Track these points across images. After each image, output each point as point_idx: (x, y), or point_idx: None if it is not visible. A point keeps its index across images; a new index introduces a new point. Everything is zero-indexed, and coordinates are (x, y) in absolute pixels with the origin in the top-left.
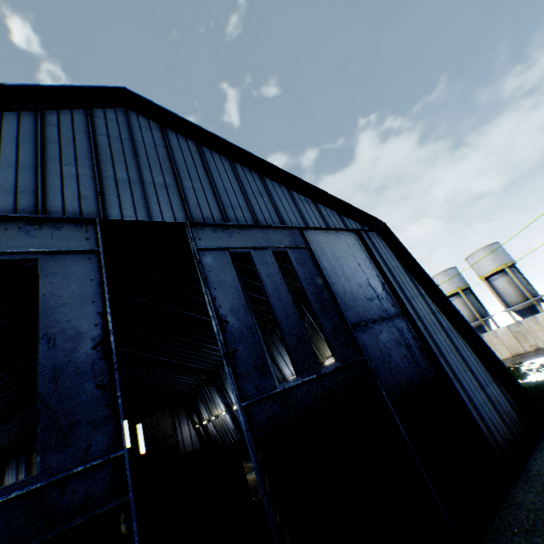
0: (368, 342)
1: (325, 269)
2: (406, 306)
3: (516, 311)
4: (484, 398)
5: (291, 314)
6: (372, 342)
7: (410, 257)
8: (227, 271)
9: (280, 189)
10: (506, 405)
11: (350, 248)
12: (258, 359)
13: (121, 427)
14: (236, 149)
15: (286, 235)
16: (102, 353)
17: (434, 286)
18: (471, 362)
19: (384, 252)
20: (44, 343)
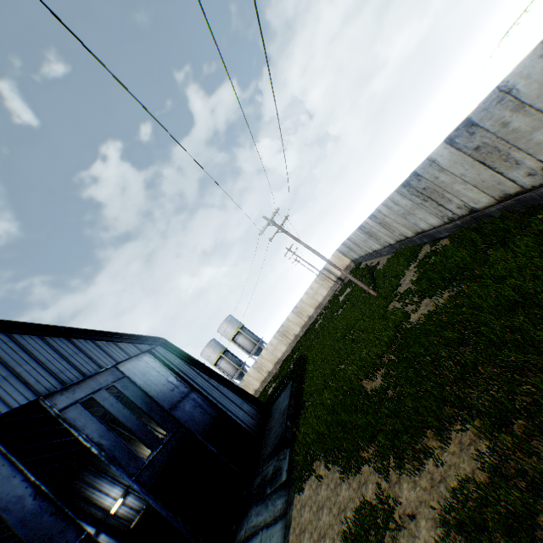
0: (181, 415)
1: (141, 384)
2: (193, 384)
3: (254, 354)
4: (243, 412)
5: (135, 421)
6: (183, 413)
7: (185, 354)
8: (85, 415)
9: (88, 343)
10: (253, 410)
11: (149, 364)
12: (129, 453)
13: (79, 522)
14: (43, 326)
15: (108, 374)
16: (42, 498)
17: (203, 365)
18: (233, 398)
19: (170, 357)
20: (3, 513)
